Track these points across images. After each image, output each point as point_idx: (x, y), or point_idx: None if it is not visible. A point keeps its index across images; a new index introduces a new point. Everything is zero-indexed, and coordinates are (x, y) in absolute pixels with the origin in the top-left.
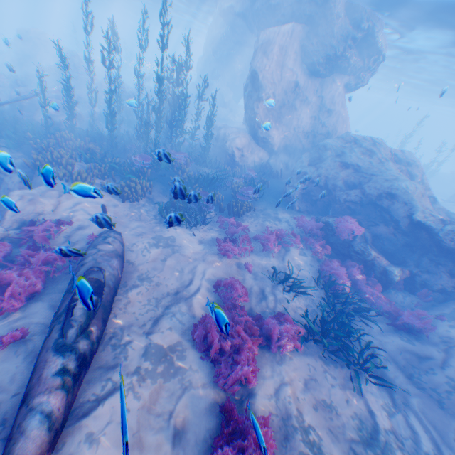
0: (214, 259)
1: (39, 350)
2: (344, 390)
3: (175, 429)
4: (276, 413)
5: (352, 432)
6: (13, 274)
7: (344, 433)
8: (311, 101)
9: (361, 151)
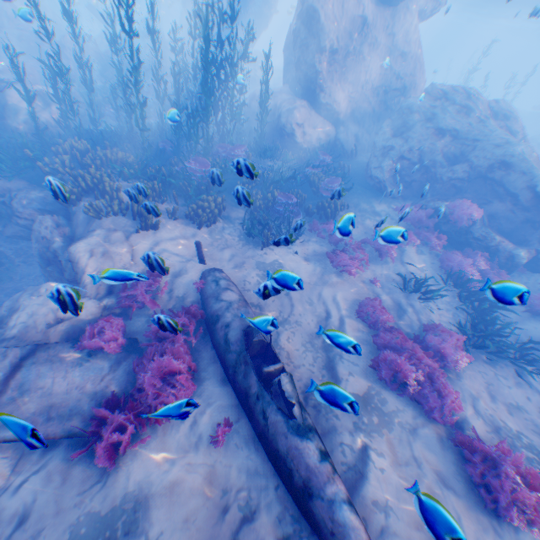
0: (335, 279)
1: (254, 435)
2: (520, 389)
3: (432, 473)
4: (489, 429)
5: None
6: (171, 359)
7: None
8: (380, 42)
9: (455, 110)
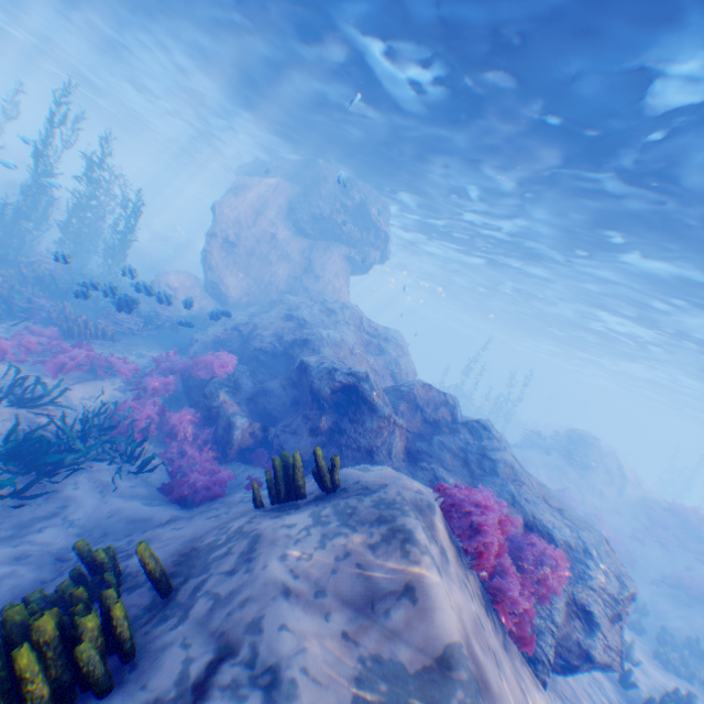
0: None
1: None
2: None
3: None
4: None
5: None
6: None
7: None
8: (295, 260)
9: (321, 309)
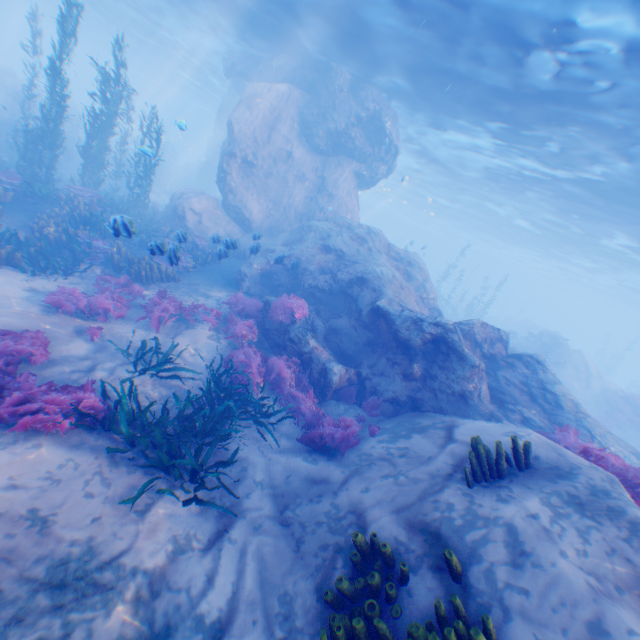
0: (35, 311)
1: None
2: (110, 505)
3: None
4: None
5: (39, 564)
6: None
7: (14, 563)
8: (309, 179)
9: (352, 238)
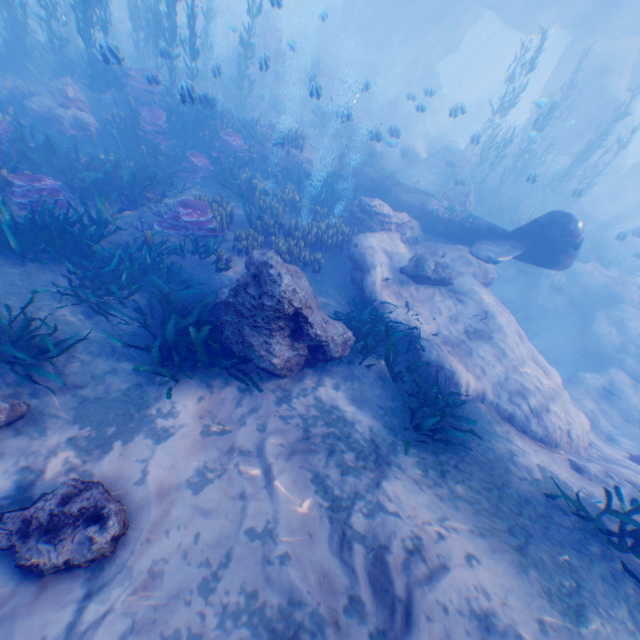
0: None
1: None
2: None
3: None
4: None
5: None
6: None
7: None
8: None
9: None
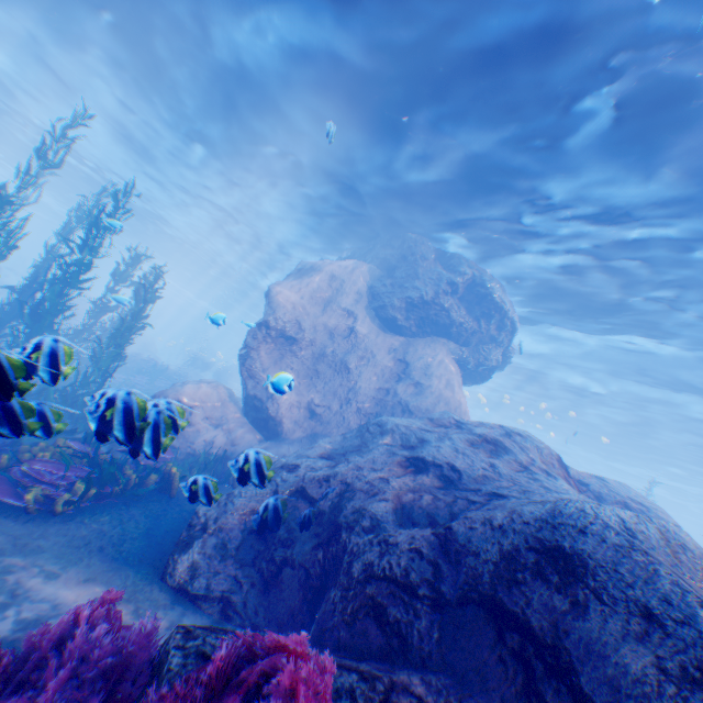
0: None
1: None
2: None
3: None
4: None
5: None
6: None
7: None
8: (382, 362)
9: (471, 440)
